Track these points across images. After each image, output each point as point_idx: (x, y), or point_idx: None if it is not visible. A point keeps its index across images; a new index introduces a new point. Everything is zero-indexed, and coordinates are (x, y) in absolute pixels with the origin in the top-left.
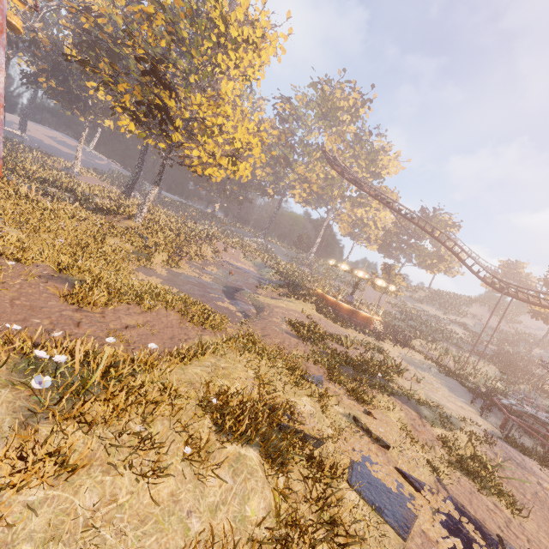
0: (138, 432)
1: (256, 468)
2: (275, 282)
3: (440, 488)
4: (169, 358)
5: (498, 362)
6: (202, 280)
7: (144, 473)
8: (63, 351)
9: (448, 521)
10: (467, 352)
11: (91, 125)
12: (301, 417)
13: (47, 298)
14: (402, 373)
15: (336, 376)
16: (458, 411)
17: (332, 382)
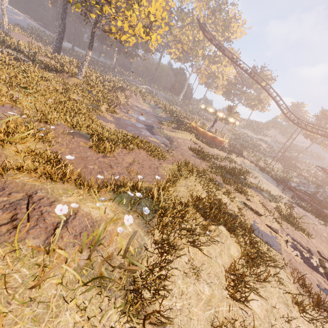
0: (189, 228)
1: (227, 234)
2: (165, 118)
3: (283, 231)
4: (169, 184)
5: (282, 162)
6: (132, 121)
7: (196, 245)
8: (128, 188)
9: (292, 245)
10: (268, 157)
11: None
12: (225, 205)
13: (84, 150)
14: (249, 174)
15: (228, 181)
16: (274, 192)
17: (226, 184)
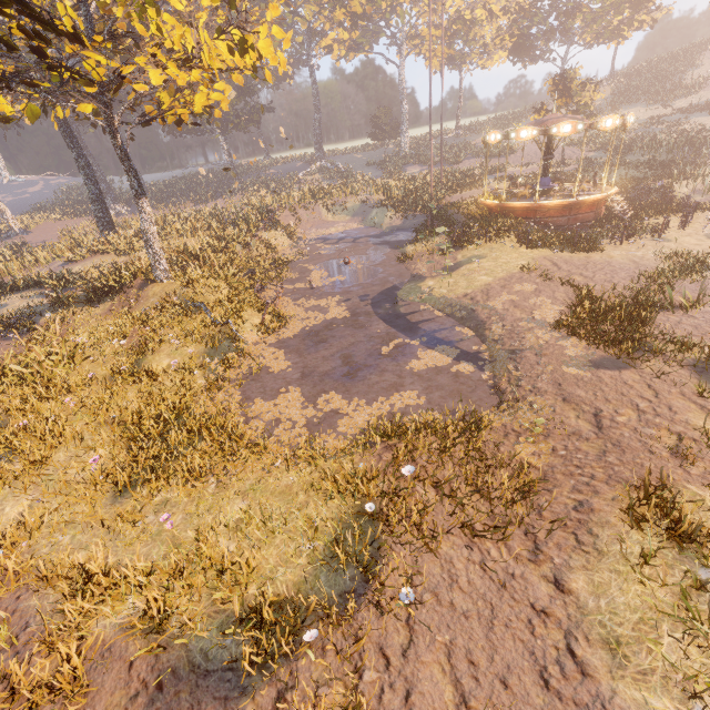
0: None
1: None
2: (403, 226)
3: None
4: None
5: None
6: (336, 320)
7: None
8: None
9: None
10: None
11: None
12: None
13: None
14: None
15: None
16: None
17: None
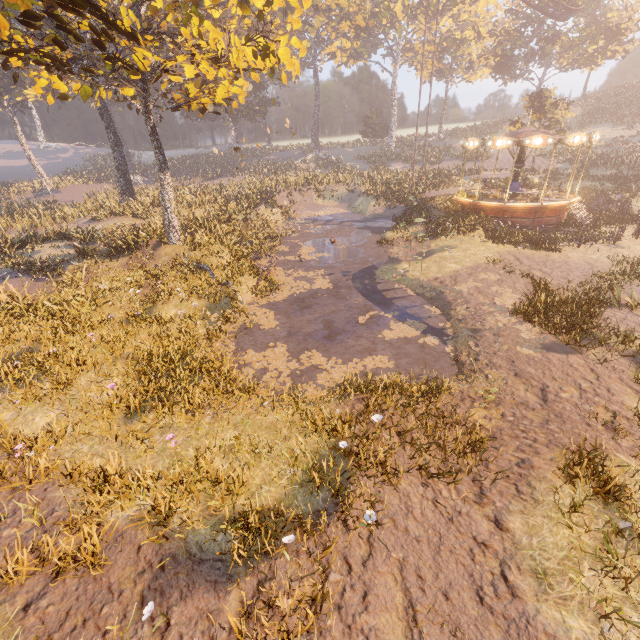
0: None
1: None
2: (385, 215)
3: None
4: None
5: None
6: (320, 290)
7: None
8: None
9: None
10: None
11: (15, 111)
12: None
13: None
14: None
15: None
16: None
17: None
